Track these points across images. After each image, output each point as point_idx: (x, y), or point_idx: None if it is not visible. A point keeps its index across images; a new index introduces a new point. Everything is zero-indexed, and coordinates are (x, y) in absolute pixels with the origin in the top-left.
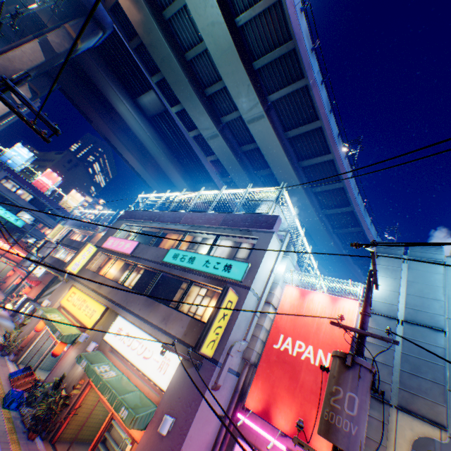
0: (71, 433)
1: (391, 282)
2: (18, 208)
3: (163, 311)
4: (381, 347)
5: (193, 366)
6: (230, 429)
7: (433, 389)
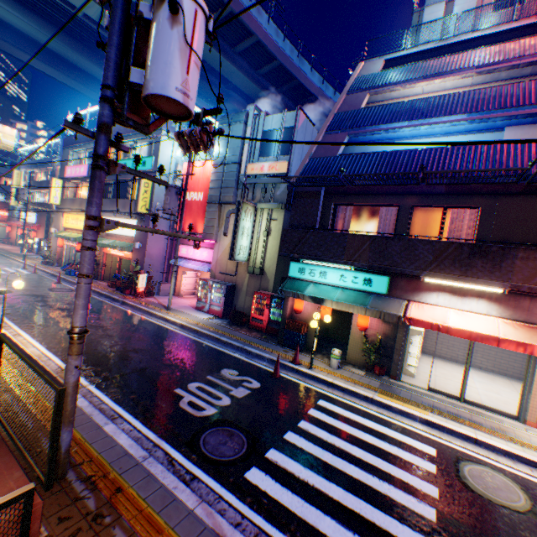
0: (111, 277)
1: (224, 144)
2: None
3: (122, 203)
4: (218, 181)
5: (143, 222)
6: (175, 243)
7: (231, 191)
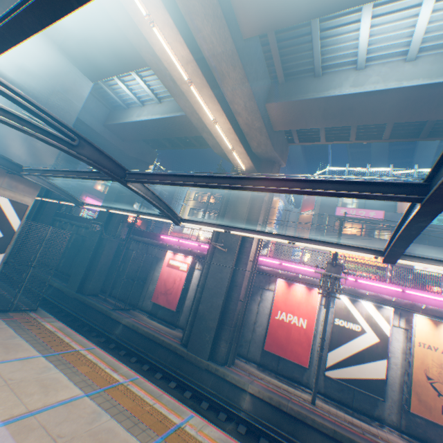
0: None
1: None
2: None
3: None
4: None
5: None
6: None
7: None
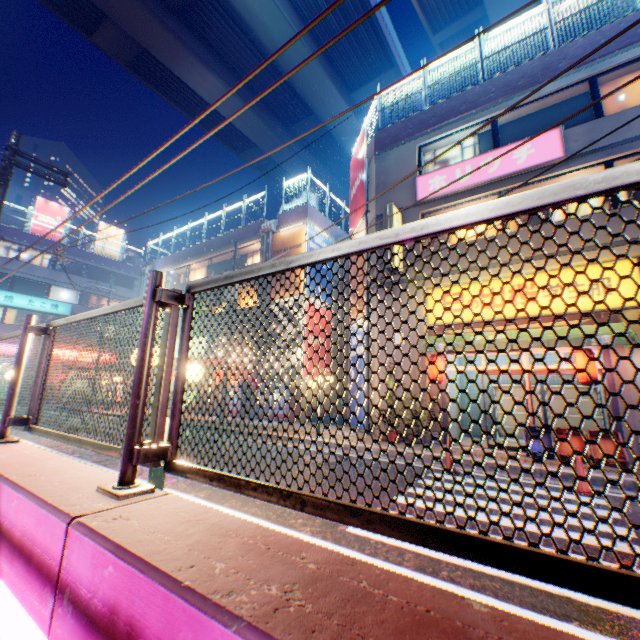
0: None
1: None
2: (42, 287)
3: None
4: None
5: None
6: None
7: None
